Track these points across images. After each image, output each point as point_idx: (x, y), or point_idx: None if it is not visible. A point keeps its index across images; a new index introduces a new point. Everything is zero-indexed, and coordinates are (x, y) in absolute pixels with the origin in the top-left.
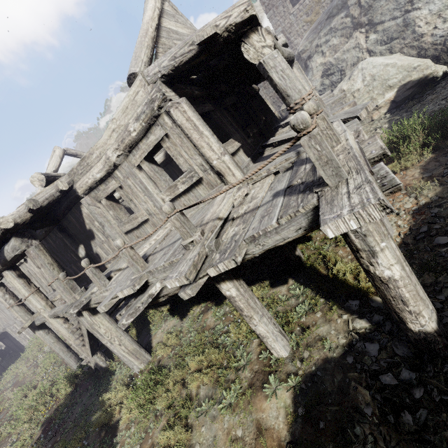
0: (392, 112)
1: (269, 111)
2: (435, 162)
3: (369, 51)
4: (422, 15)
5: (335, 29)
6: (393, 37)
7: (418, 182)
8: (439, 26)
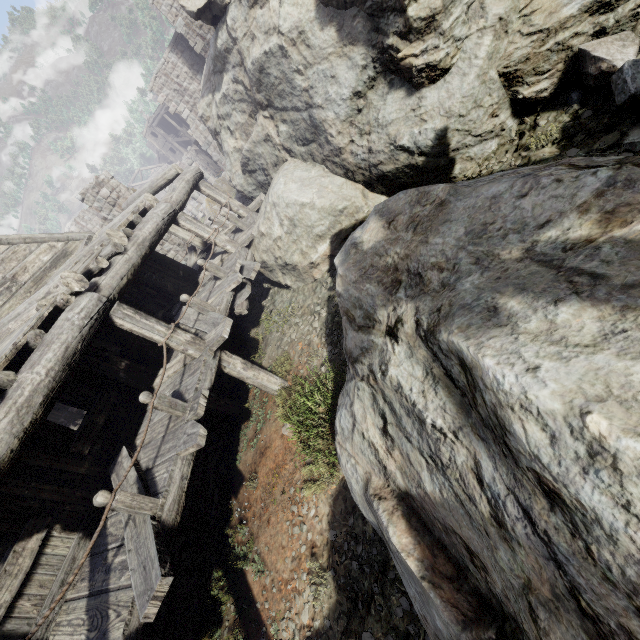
0: (333, 275)
1: (170, 266)
2: (343, 498)
3: (285, 150)
4: (328, 118)
5: (230, 98)
6: (306, 138)
7: (323, 547)
8: (356, 140)
